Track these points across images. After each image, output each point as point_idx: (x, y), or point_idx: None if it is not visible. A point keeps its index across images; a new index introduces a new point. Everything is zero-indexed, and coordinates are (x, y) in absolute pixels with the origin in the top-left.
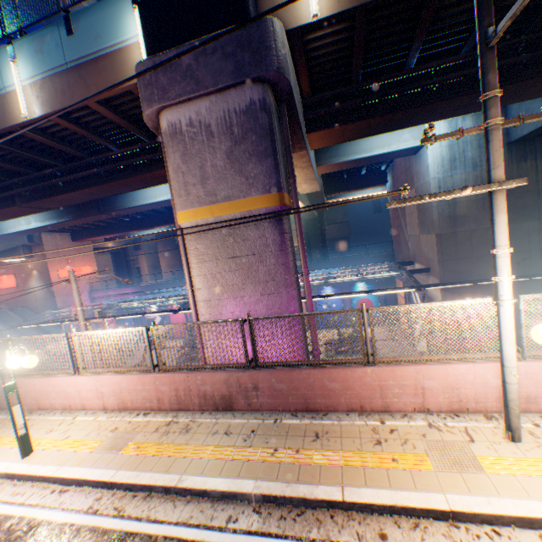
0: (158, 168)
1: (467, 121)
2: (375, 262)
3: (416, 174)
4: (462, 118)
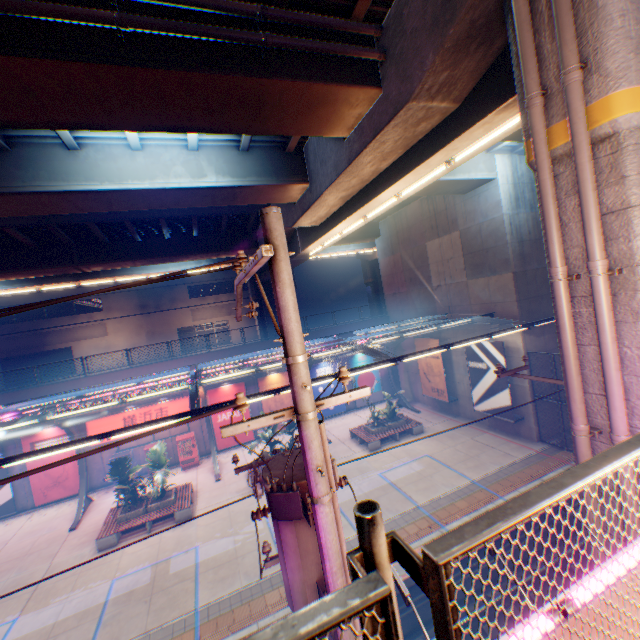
0: (285, 74)
1: (522, 165)
2: (372, 327)
3: (466, 215)
4: (519, 160)
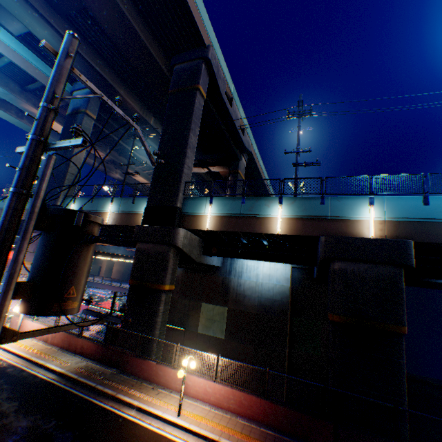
0: None
1: None
2: None
3: None
4: None
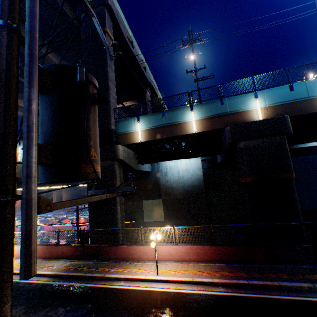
0: None
1: None
2: None
3: None
4: None
